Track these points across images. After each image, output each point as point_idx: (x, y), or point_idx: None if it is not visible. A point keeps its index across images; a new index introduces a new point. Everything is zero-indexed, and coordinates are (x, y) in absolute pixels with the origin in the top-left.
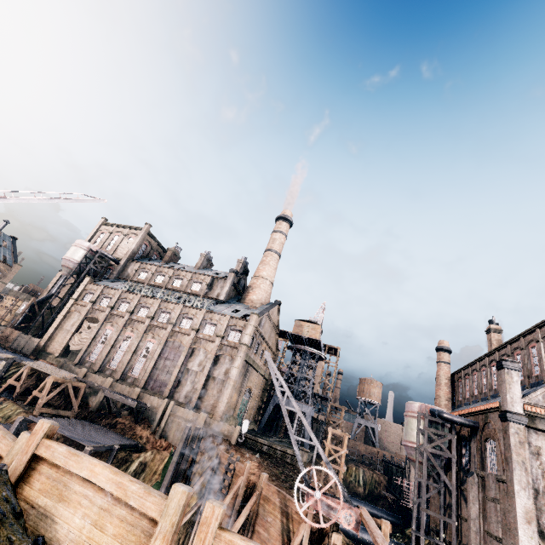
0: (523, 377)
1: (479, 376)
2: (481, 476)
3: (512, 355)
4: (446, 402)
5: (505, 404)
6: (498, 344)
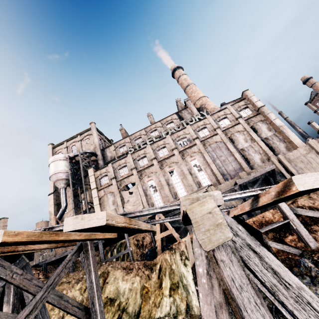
0: None
1: None
2: None
3: None
4: None
5: None
6: None
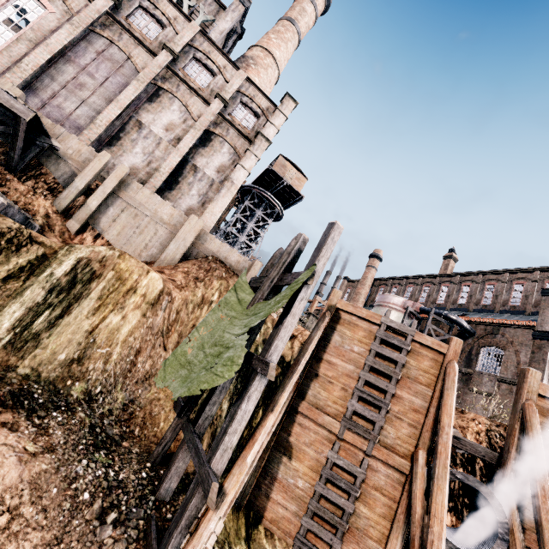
0: (491, 303)
1: (418, 290)
2: (466, 372)
3: (481, 283)
4: (364, 300)
5: (547, 326)
6: (451, 270)
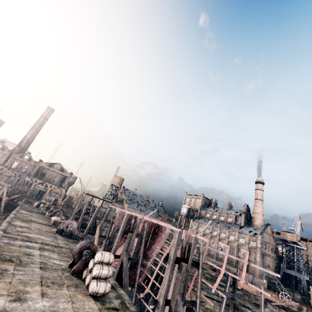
0: None
1: None
2: None
3: None
4: None
5: None
6: None
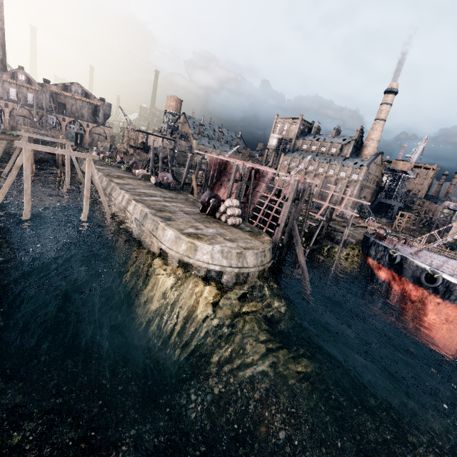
0: None
1: None
2: None
3: None
4: None
5: None
6: None
